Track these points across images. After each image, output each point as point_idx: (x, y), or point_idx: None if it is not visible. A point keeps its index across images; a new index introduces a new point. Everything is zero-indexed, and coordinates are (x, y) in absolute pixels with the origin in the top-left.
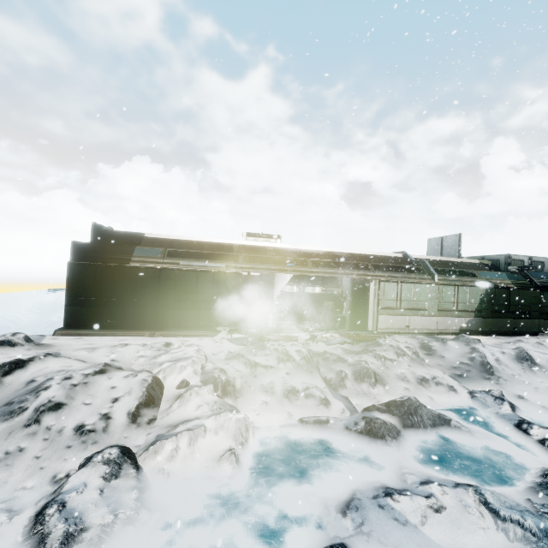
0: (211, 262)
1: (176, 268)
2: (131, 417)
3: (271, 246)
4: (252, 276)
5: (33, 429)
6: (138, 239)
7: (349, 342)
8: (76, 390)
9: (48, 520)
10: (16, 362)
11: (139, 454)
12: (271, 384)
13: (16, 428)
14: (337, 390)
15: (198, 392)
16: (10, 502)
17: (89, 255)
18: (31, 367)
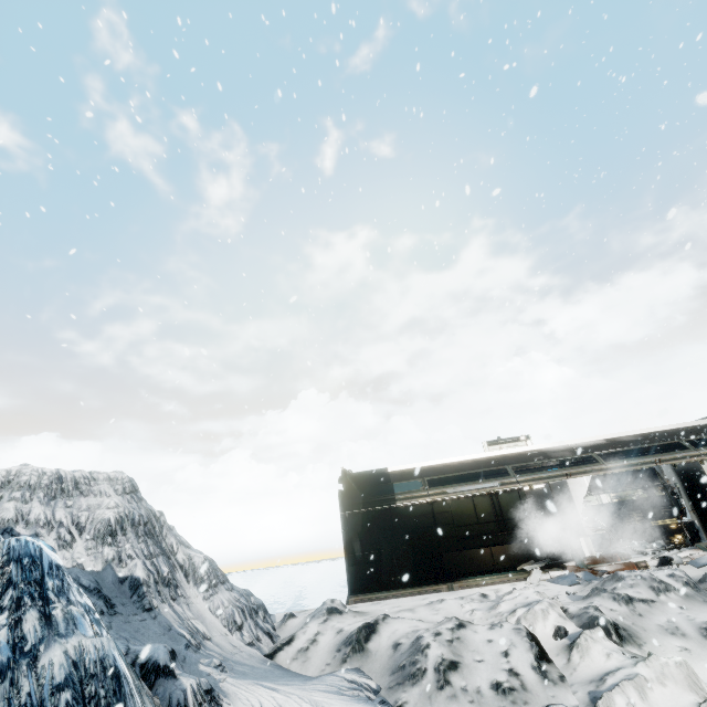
0: (480, 483)
1: (448, 497)
2: (539, 672)
3: (531, 449)
4: (535, 489)
5: (449, 691)
6: (384, 475)
7: None
8: (456, 647)
9: None
10: (368, 626)
11: None
12: (671, 624)
13: (431, 692)
14: None
15: (591, 637)
16: None
17: (354, 502)
18: (382, 631)
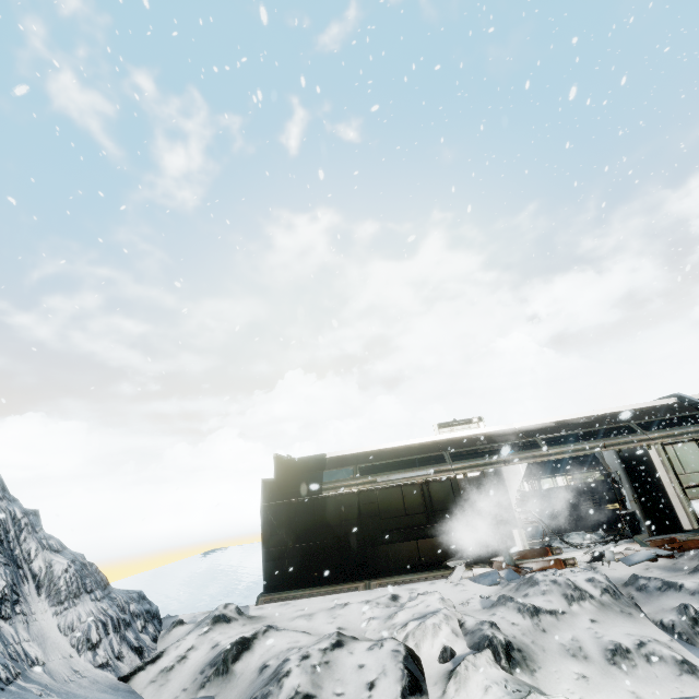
0: (413, 470)
1: (375, 487)
2: None
3: (477, 432)
4: (470, 478)
5: None
6: (321, 462)
7: (665, 553)
8: (320, 674)
9: None
10: (242, 642)
11: None
12: (575, 643)
13: None
14: (696, 642)
15: (474, 664)
16: None
17: (279, 492)
18: (257, 648)
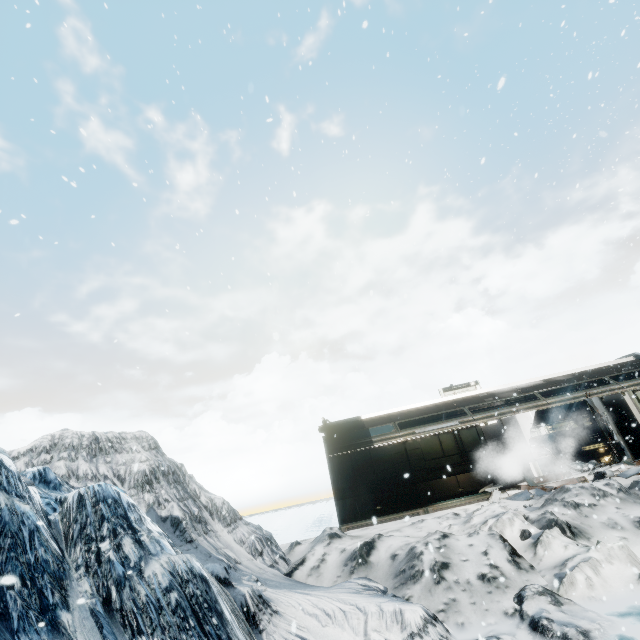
0: (443, 423)
1: (417, 437)
2: (514, 564)
3: (481, 392)
4: (489, 425)
5: (445, 584)
6: (359, 422)
7: None
8: (444, 552)
9: (550, 627)
10: (367, 544)
11: (555, 589)
12: (611, 520)
13: (430, 586)
14: None
15: (551, 535)
16: (494, 631)
17: (337, 447)
18: (379, 547)
